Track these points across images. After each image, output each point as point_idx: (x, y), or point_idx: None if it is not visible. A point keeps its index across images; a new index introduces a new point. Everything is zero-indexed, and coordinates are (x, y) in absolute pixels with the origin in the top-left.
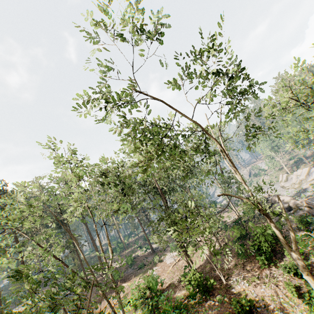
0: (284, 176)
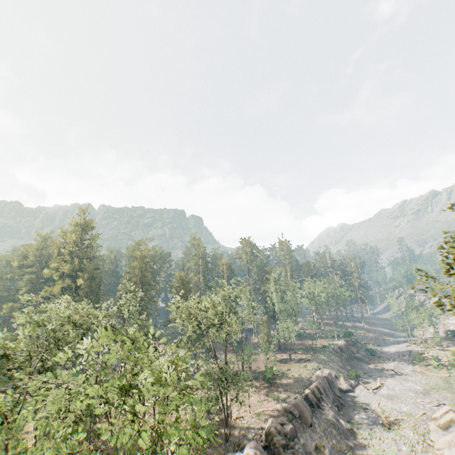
0: (445, 417)
